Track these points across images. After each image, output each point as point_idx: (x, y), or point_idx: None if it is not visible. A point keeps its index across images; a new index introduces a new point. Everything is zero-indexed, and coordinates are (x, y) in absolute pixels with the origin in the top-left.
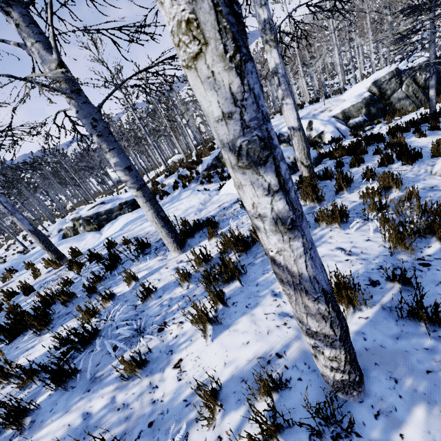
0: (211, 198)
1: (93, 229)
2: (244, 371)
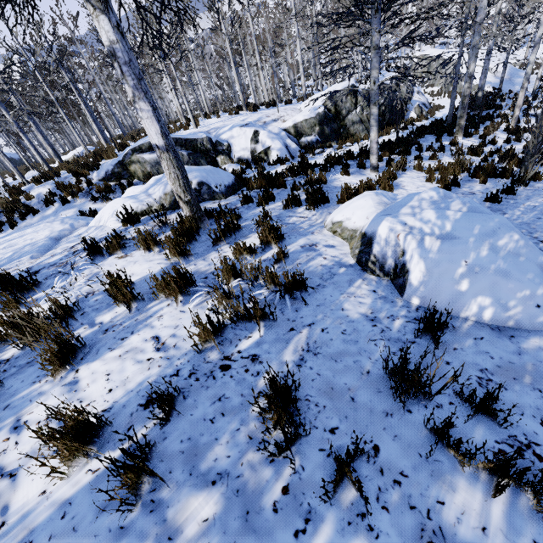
0: (74, 231)
1: None
2: None
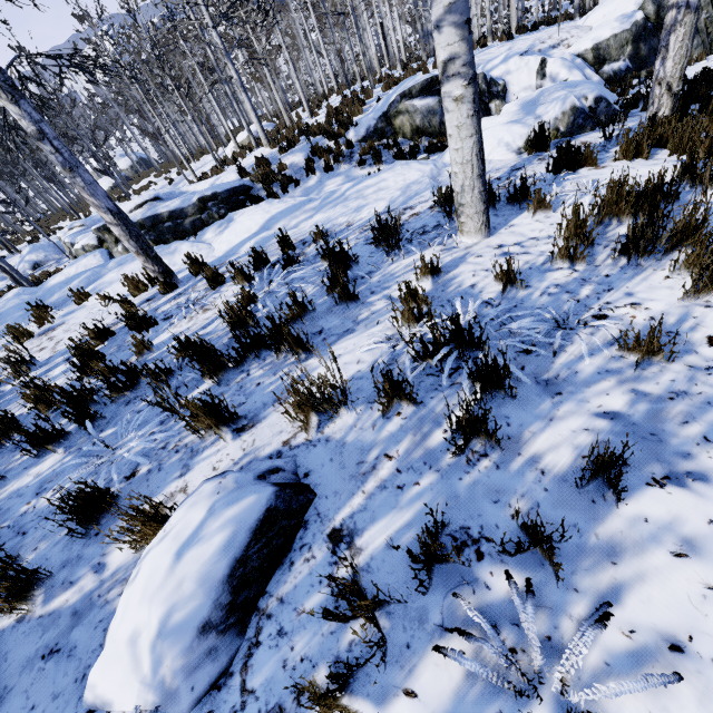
0: (441, 172)
1: None
2: None
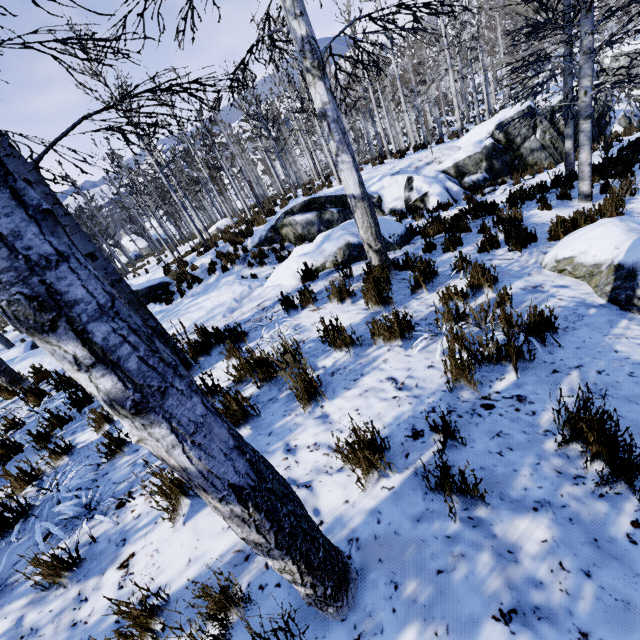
0: (252, 292)
1: None
2: (210, 573)
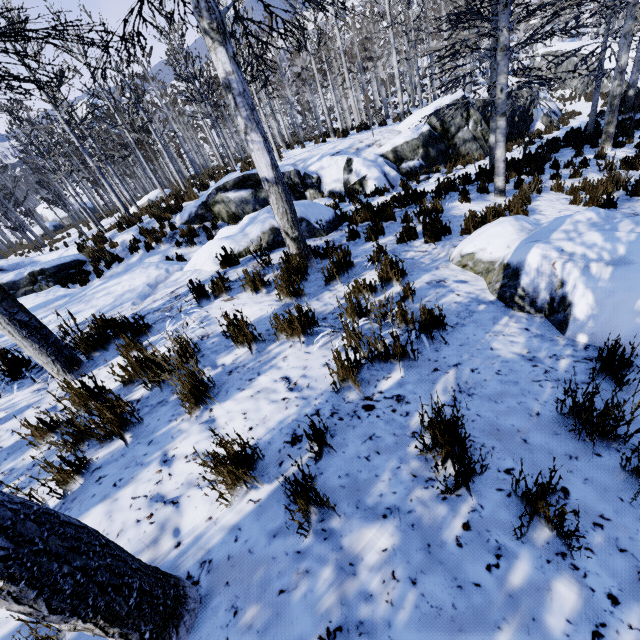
0: (170, 276)
1: None
2: None
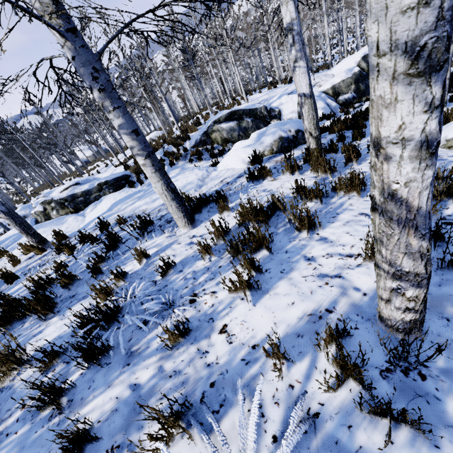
0: (209, 174)
1: (68, 213)
2: (297, 328)
